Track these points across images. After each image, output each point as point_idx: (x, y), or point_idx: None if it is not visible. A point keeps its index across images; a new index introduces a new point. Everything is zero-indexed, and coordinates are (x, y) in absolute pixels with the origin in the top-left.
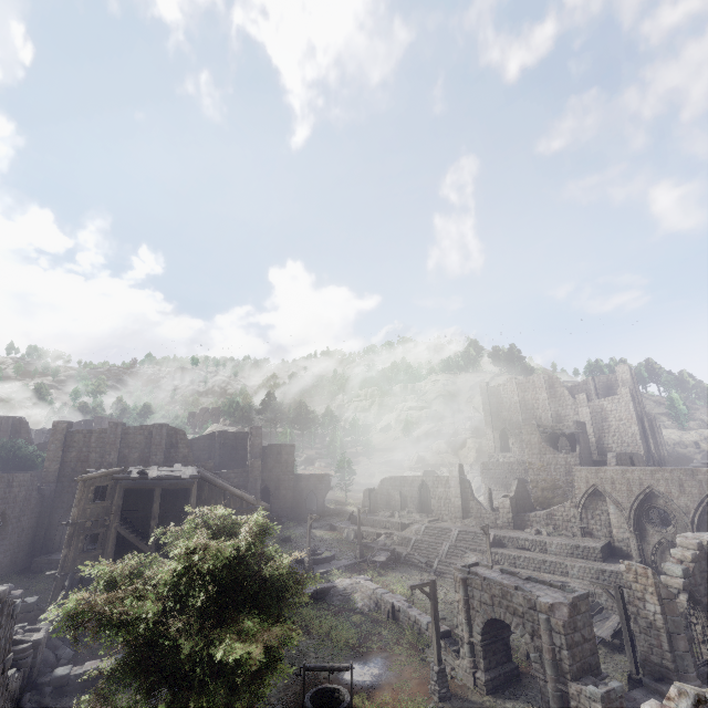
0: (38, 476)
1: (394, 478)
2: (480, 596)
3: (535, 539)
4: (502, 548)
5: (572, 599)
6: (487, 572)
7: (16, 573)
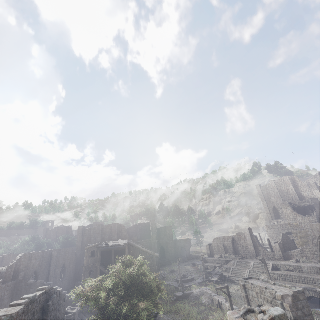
0: (75, 249)
1: (219, 238)
2: (252, 294)
3: (295, 265)
4: (278, 271)
5: (293, 292)
6: (255, 281)
7: (70, 289)
